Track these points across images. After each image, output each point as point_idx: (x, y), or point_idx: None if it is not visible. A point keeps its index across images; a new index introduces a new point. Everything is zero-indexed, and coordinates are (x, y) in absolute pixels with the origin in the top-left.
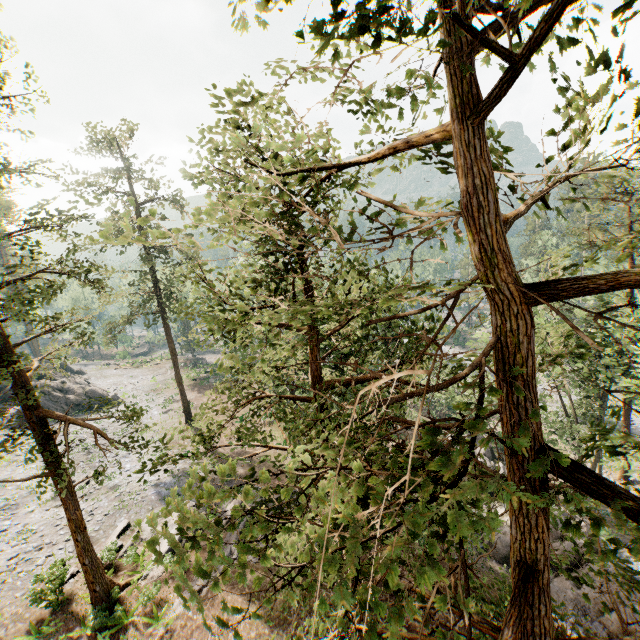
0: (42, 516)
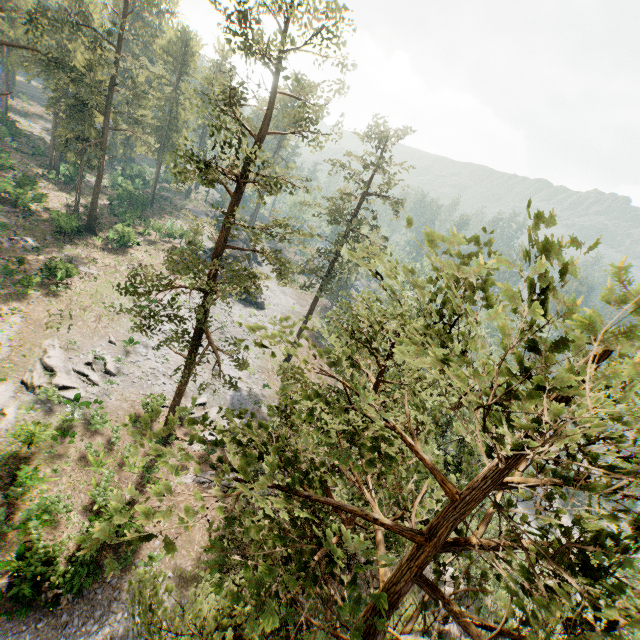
0: (177, 355)
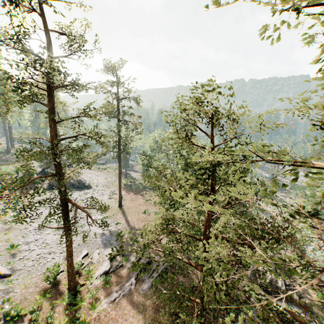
0: (52, 237)
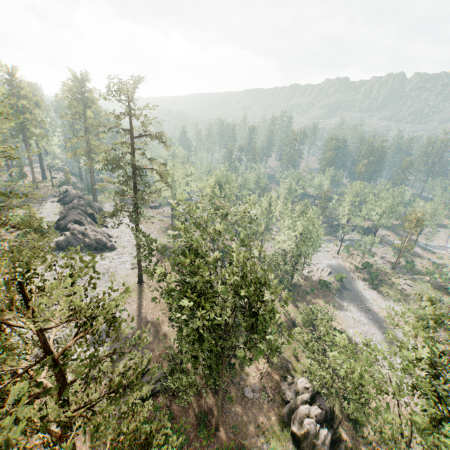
0: None
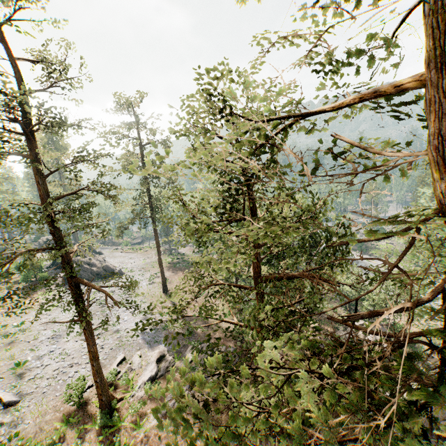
0: (73, 345)
